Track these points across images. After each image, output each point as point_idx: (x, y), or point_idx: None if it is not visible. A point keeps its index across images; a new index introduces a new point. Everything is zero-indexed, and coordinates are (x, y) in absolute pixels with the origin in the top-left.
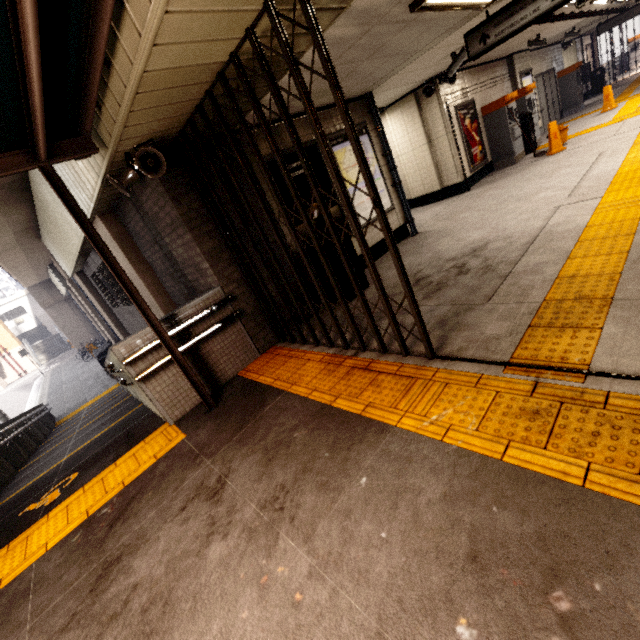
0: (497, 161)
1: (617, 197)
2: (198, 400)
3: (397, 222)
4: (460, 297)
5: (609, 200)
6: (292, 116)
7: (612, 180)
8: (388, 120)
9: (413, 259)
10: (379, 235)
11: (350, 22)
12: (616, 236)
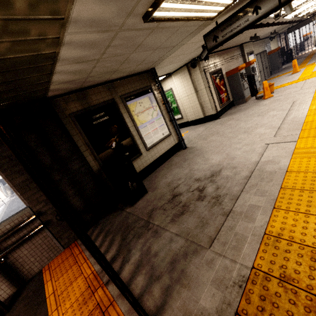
0: (236, 100)
1: (307, 144)
2: (4, 297)
3: (173, 142)
4: (193, 230)
5: (302, 146)
6: (96, 85)
7: (302, 126)
8: (174, 79)
9: (177, 172)
10: (161, 151)
11: (87, 29)
12: (311, 190)
